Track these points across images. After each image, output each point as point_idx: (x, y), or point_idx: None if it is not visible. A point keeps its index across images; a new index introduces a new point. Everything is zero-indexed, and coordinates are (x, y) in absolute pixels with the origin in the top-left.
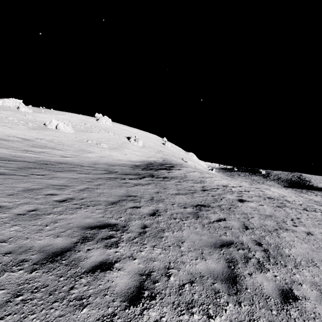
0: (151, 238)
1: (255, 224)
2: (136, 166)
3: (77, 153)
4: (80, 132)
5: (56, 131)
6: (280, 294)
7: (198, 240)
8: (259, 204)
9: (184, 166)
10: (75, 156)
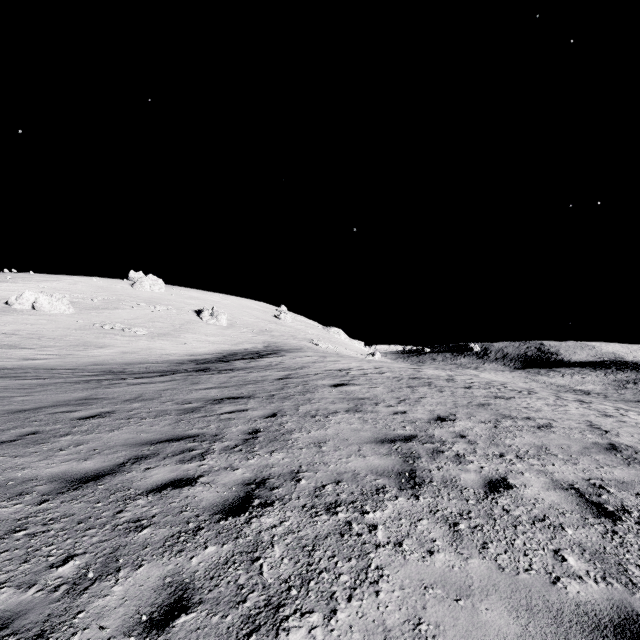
0: (14, 446)
1: (302, 410)
2: (193, 360)
3: (68, 350)
4: (89, 310)
5: (32, 314)
6: (164, 483)
7: (126, 439)
8: (372, 386)
9: (300, 351)
10: (59, 356)
